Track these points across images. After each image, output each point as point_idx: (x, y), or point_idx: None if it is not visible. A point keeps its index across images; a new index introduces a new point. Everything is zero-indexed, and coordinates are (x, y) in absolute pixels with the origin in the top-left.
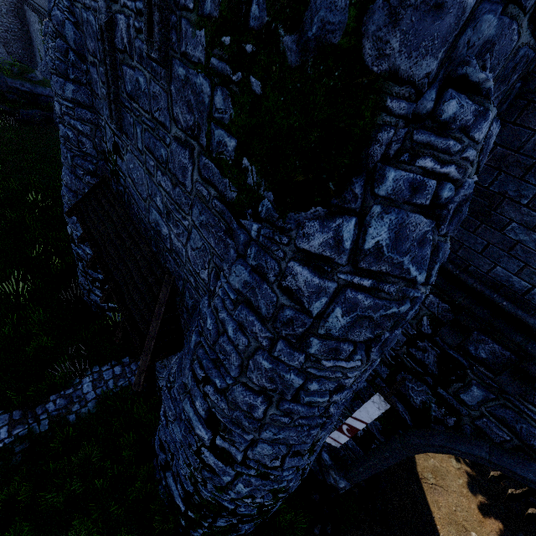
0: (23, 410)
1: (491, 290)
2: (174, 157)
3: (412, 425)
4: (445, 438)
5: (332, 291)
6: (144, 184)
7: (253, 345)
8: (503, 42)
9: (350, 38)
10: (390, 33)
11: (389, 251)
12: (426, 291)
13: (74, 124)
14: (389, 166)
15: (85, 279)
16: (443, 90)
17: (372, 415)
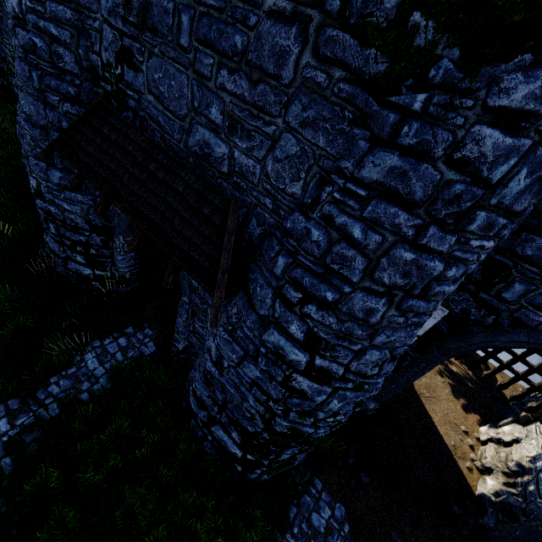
0: (20, 398)
1: None
2: (263, 41)
3: (449, 333)
4: (485, 335)
5: (525, 150)
6: (184, 96)
7: (390, 240)
8: None
9: None
10: None
11: None
12: None
13: (44, 26)
14: None
15: (58, 245)
16: None
17: (425, 327)
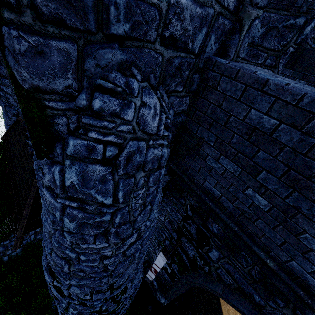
0: None
1: (205, 195)
2: None
3: (190, 268)
4: (203, 279)
5: (60, 208)
6: None
7: (51, 231)
8: (145, 59)
9: (8, 68)
10: (19, 67)
11: (80, 187)
12: (132, 204)
13: (2, 88)
14: (74, 136)
15: None
16: (94, 92)
17: (161, 264)
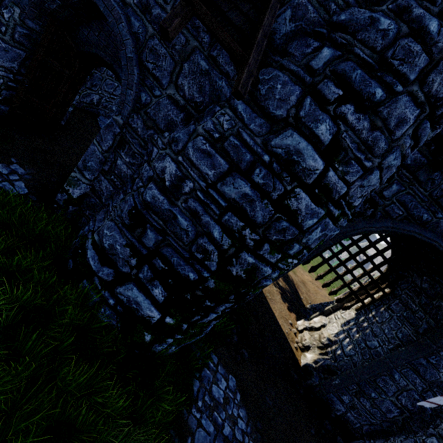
0: None
1: None
2: None
3: None
4: (365, 222)
5: None
6: None
7: None
8: None
9: None
10: None
11: None
12: None
13: None
14: None
15: None
16: None
17: None
